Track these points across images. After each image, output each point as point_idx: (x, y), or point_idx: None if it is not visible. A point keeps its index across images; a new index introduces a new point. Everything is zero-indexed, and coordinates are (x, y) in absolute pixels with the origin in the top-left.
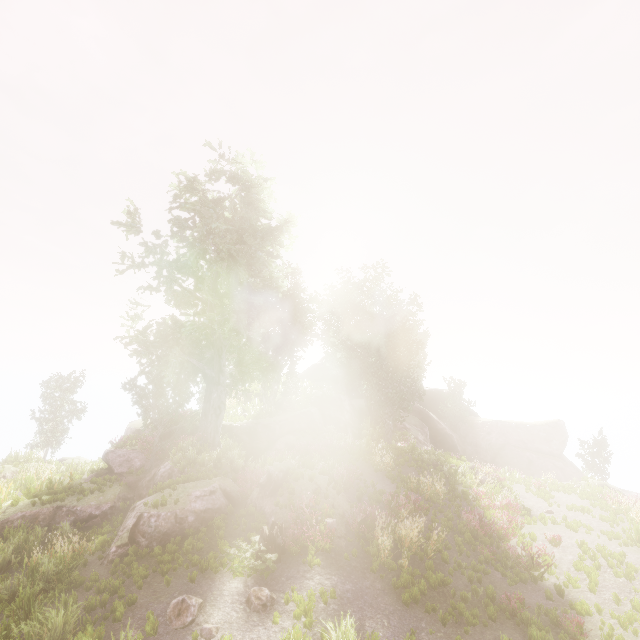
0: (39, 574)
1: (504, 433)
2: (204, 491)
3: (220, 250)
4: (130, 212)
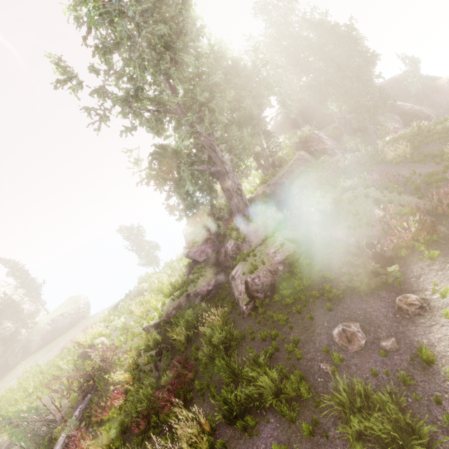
0: (214, 341)
1: None
2: (276, 247)
3: (153, 48)
4: (56, 63)
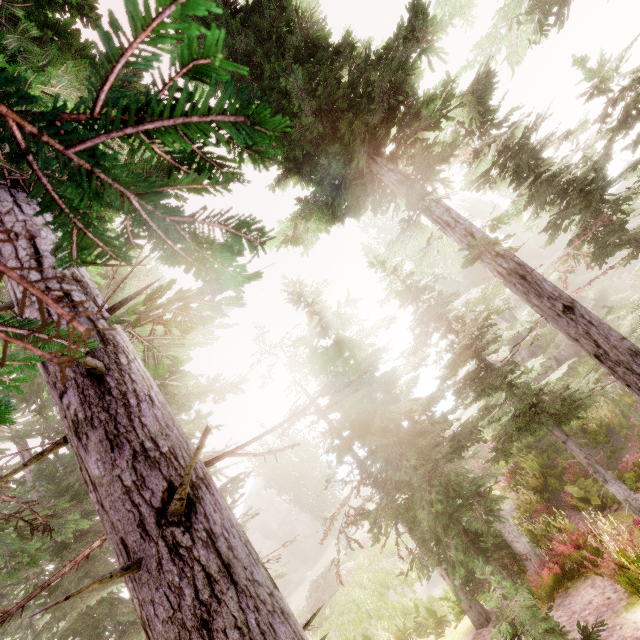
0: None
1: None
2: None
3: None
4: None
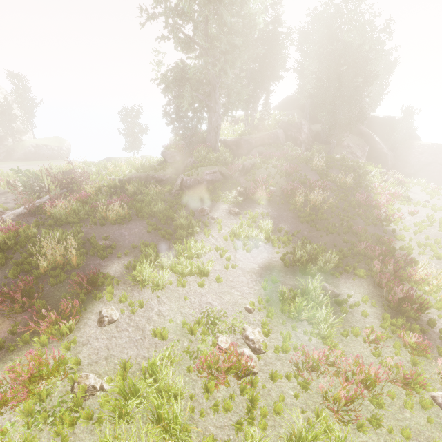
0: (149, 196)
1: (436, 154)
2: (210, 171)
3: None
4: None
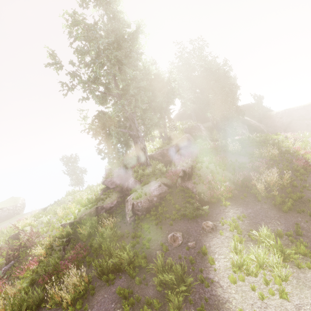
0: (105, 236)
1: (290, 115)
2: (155, 186)
3: (110, 60)
4: (50, 54)
